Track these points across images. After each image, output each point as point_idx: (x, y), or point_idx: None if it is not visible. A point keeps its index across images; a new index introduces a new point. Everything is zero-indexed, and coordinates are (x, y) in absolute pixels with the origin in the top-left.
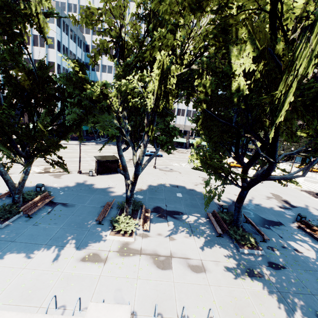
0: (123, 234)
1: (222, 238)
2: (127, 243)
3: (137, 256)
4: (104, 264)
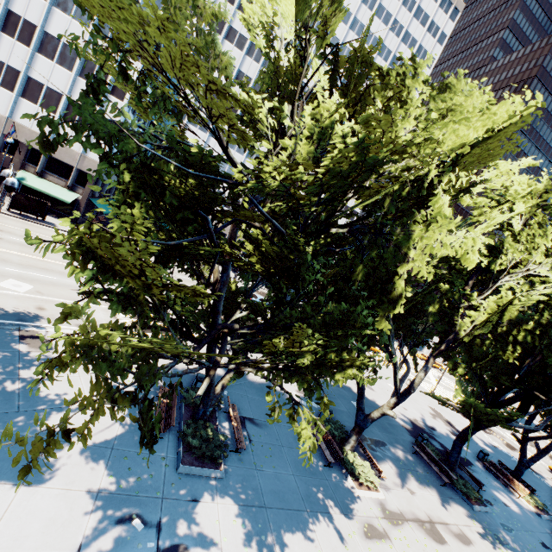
0: (367, 485)
1: (447, 488)
2: (382, 502)
3: (406, 524)
4: (391, 541)
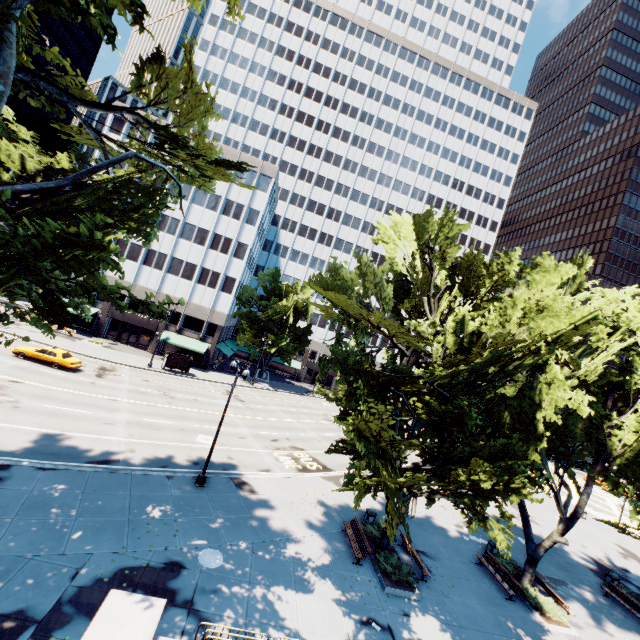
0: (556, 621)
1: None
2: (576, 639)
3: None
4: None
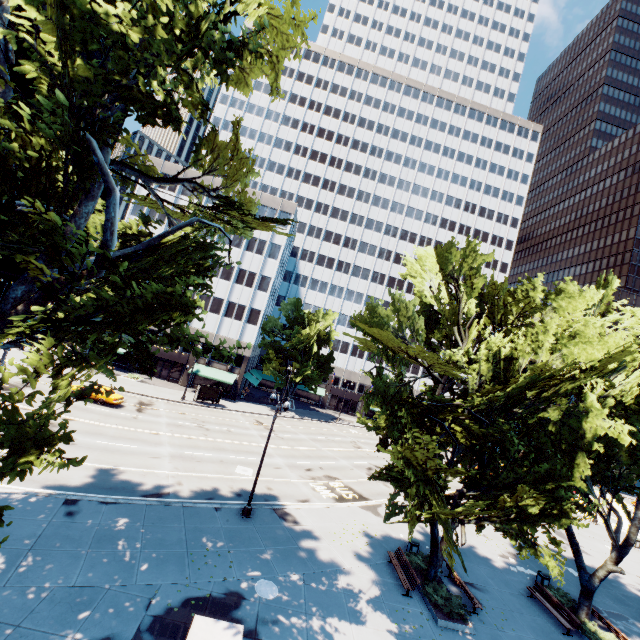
0: None
1: None
2: None
3: None
4: None
